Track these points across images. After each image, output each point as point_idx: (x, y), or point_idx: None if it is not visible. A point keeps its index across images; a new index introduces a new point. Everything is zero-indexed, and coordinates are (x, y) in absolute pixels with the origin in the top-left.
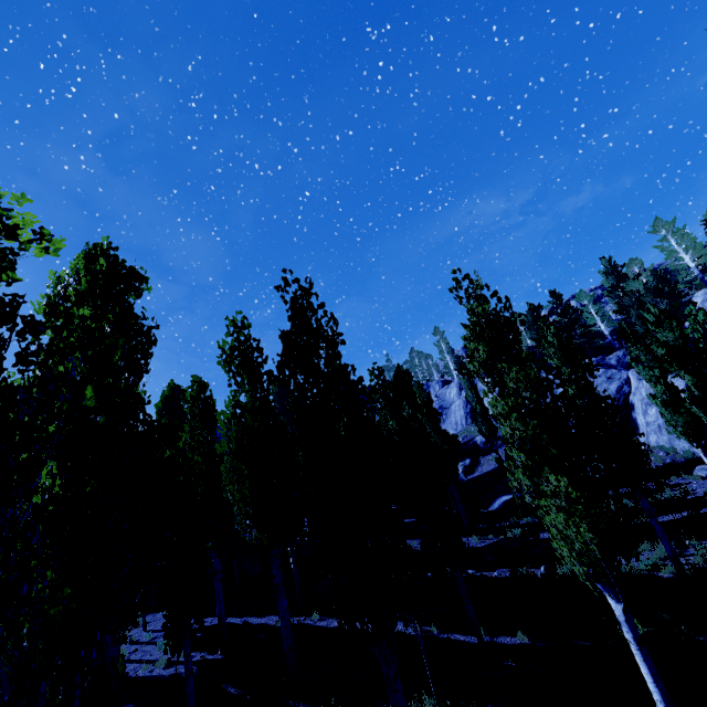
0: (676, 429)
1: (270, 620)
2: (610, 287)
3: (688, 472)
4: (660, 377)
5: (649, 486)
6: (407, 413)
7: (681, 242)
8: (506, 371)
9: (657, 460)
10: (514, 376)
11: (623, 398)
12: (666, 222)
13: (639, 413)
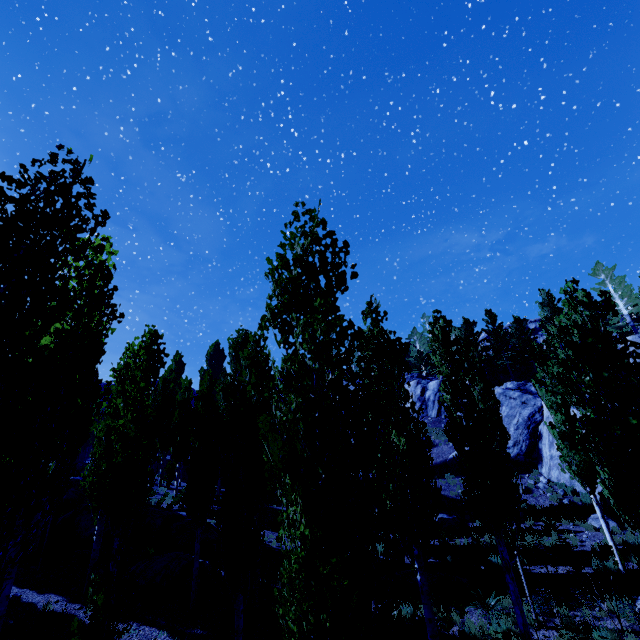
0: (571, 467)
1: (44, 600)
2: (544, 318)
3: (583, 518)
4: (561, 405)
5: (537, 526)
6: (248, 381)
7: (617, 288)
8: (294, 325)
9: (554, 498)
10: (300, 332)
11: (533, 425)
12: (606, 268)
13: (545, 444)
